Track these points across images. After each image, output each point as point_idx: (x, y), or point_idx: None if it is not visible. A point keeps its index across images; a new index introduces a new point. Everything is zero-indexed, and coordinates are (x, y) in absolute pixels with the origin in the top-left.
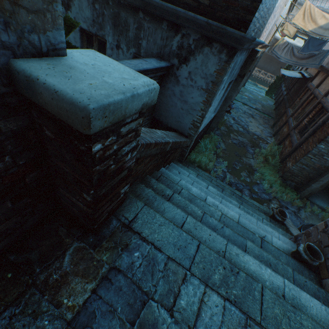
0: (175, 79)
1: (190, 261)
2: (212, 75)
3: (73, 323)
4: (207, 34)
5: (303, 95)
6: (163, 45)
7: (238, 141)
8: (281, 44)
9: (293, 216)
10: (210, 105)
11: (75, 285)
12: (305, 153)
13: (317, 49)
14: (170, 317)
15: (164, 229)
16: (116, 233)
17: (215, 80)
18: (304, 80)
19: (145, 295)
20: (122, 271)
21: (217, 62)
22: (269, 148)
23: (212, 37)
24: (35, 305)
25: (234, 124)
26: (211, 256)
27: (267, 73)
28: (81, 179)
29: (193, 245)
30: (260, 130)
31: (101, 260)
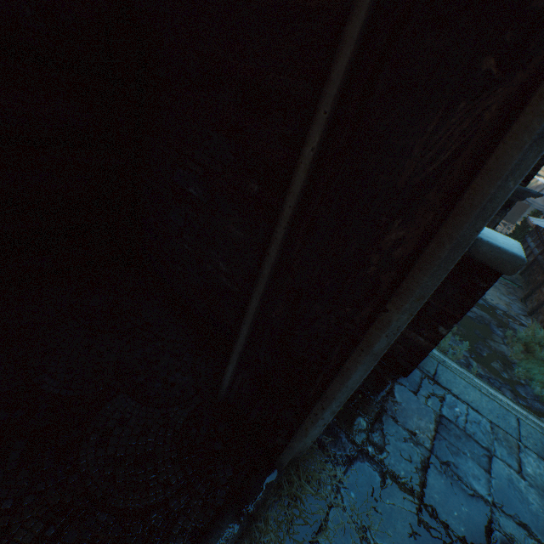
0: None
1: (517, 433)
2: None
3: (433, 452)
4: None
5: None
6: None
7: (475, 314)
8: (534, 186)
9: None
10: None
11: (417, 420)
12: None
13: None
14: (522, 479)
15: (471, 392)
16: (426, 383)
17: None
18: None
19: (486, 451)
20: (452, 421)
21: None
22: (529, 332)
23: None
24: (394, 426)
25: None
26: (537, 434)
27: None
28: (452, 312)
29: (511, 417)
30: (504, 302)
31: (427, 405)
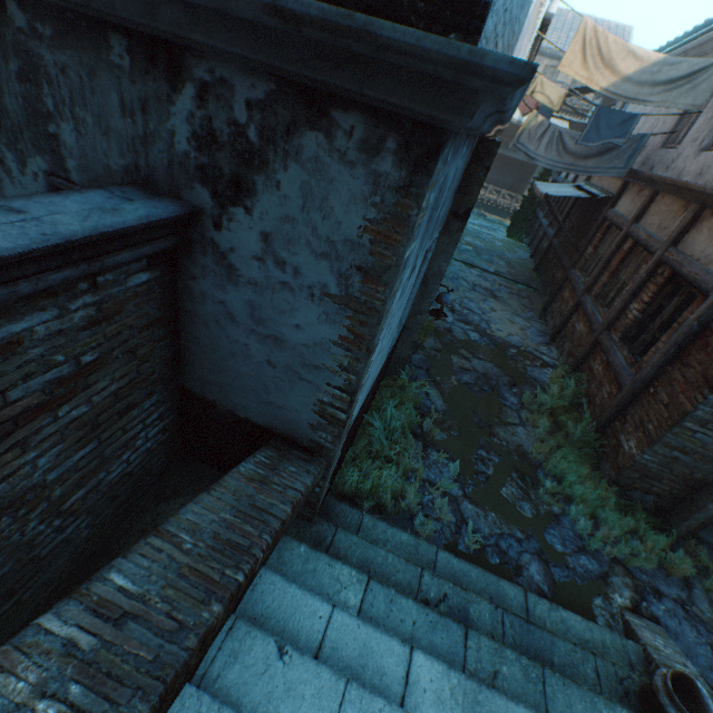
0: (217, 262)
1: None
2: (355, 245)
3: None
4: (300, 73)
5: (600, 239)
6: (139, 135)
7: (475, 373)
8: (535, 127)
9: (686, 624)
10: (370, 351)
11: None
12: (676, 420)
13: (621, 133)
14: None
15: None
16: None
17: (370, 262)
18: (592, 204)
19: None
20: None
21: (365, 191)
22: (556, 387)
23: (321, 84)
24: None
25: (455, 324)
26: None
27: (500, 189)
28: None
29: None
30: (518, 328)
31: None
